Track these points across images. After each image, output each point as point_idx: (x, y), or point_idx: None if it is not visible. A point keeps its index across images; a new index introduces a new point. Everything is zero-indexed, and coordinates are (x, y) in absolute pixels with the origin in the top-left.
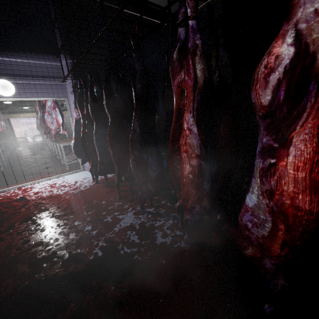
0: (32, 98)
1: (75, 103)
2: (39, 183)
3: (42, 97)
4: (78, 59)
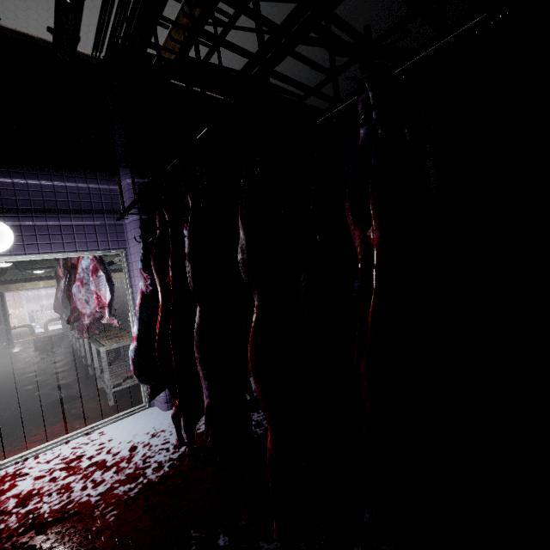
0: (50, 255)
1: (144, 261)
2: (37, 455)
3: (71, 252)
4: (154, 176)
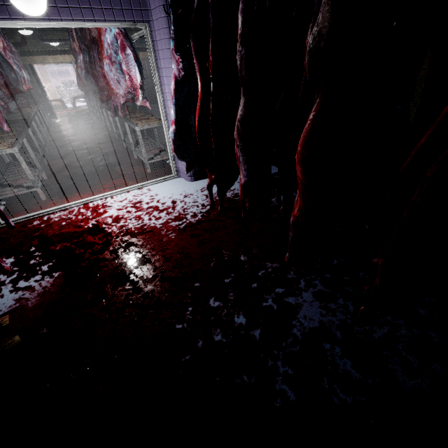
0: (83, 24)
1: (174, 40)
2: (112, 197)
3: (101, 22)
4: None
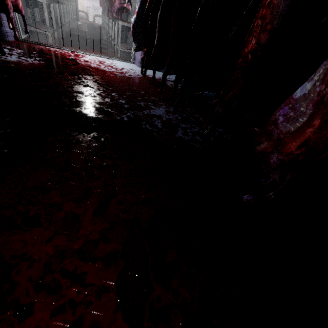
0: None
1: None
2: (90, 55)
3: None
4: None
